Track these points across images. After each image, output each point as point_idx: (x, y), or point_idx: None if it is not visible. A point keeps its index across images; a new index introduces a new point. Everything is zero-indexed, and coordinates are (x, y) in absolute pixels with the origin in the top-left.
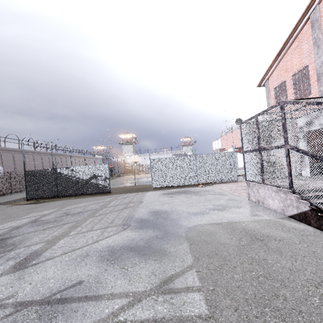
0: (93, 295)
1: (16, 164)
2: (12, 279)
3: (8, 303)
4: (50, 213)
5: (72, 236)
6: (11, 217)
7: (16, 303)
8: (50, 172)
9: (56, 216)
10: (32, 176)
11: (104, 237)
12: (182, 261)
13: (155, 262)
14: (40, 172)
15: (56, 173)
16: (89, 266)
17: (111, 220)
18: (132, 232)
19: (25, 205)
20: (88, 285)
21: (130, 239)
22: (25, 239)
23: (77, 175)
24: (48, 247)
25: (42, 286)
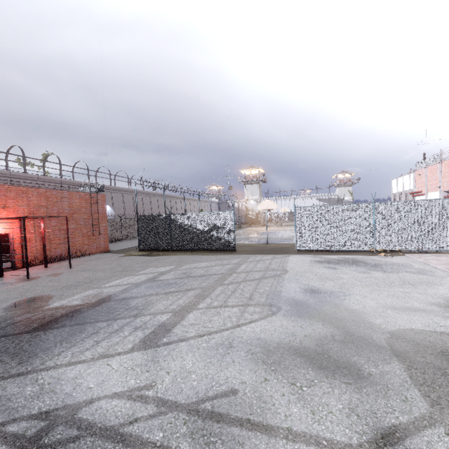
0: (259, 422)
1: (125, 207)
2: (146, 360)
3: (149, 395)
4: (168, 272)
5: (202, 311)
6: (128, 271)
7: (158, 399)
8: (164, 218)
9: (175, 277)
10: (145, 222)
11: (246, 321)
12: (404, 401)
13: (348, 388)
14: (153, 218)
15: (170, 220)
16: (239, 365)
17: (248, 295)
18: (288, 321)
19: (138, 256)
20: (246, 401)
21: (289, 333)
22: (149, 304)
23: (194, 224)
24: (177, 321)
25: (183, 381)
